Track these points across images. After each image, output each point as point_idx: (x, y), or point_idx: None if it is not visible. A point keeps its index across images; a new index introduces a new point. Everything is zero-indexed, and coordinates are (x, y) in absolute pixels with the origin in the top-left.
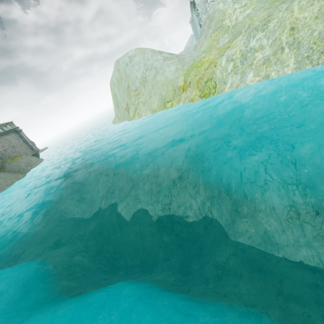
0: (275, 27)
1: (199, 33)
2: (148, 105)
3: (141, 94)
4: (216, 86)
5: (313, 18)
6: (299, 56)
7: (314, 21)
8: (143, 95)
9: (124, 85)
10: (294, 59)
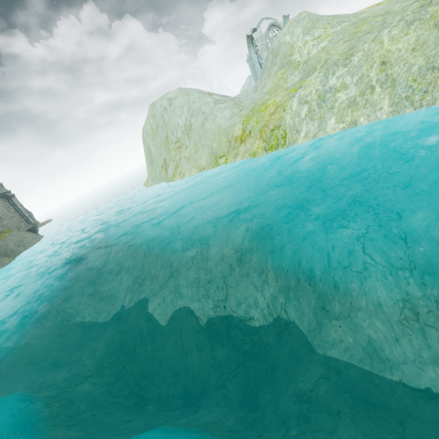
0: (361, 61)
1: (258, 74)
2: (193, 161)
3: (184, 147)
4: (286, 135)
5: (410, 50)
6: (396, 97)
7: (411, 54)
8: (186, 148)
9: (161, 135)
10: (389, 100)
